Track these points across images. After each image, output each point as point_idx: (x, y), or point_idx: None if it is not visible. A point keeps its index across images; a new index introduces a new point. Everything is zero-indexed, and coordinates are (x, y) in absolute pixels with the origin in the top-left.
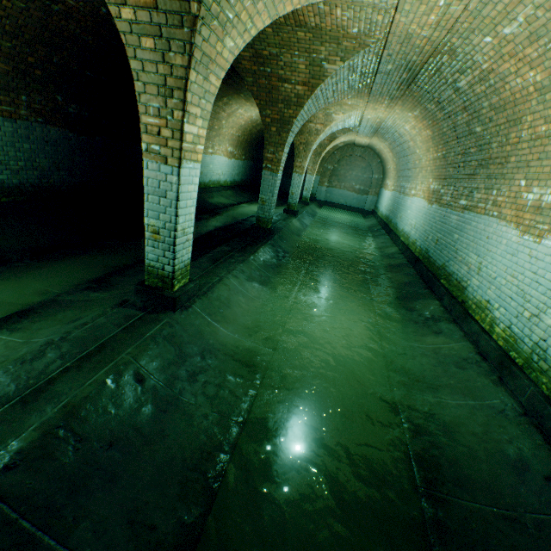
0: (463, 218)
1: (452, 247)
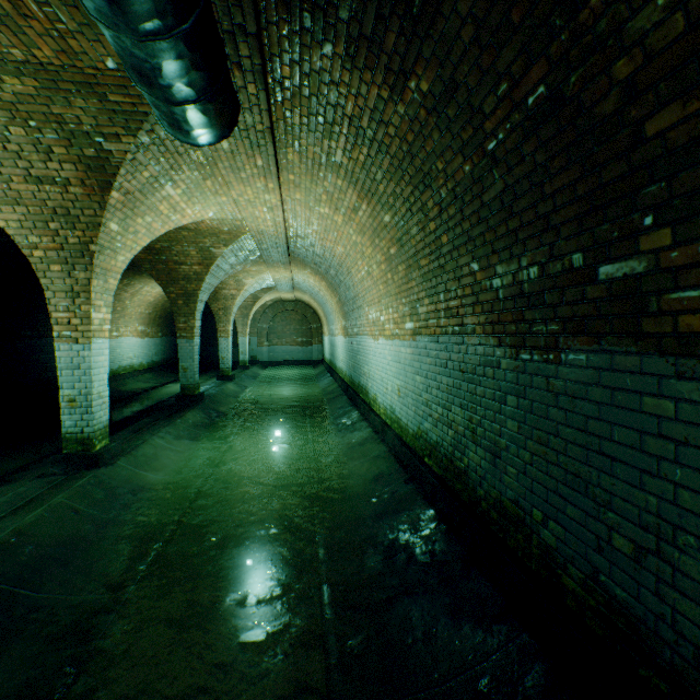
0: (358, 341)
1: (359, 366)
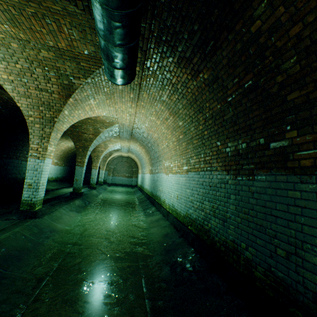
0: (157, 176)
1: (156, 187)
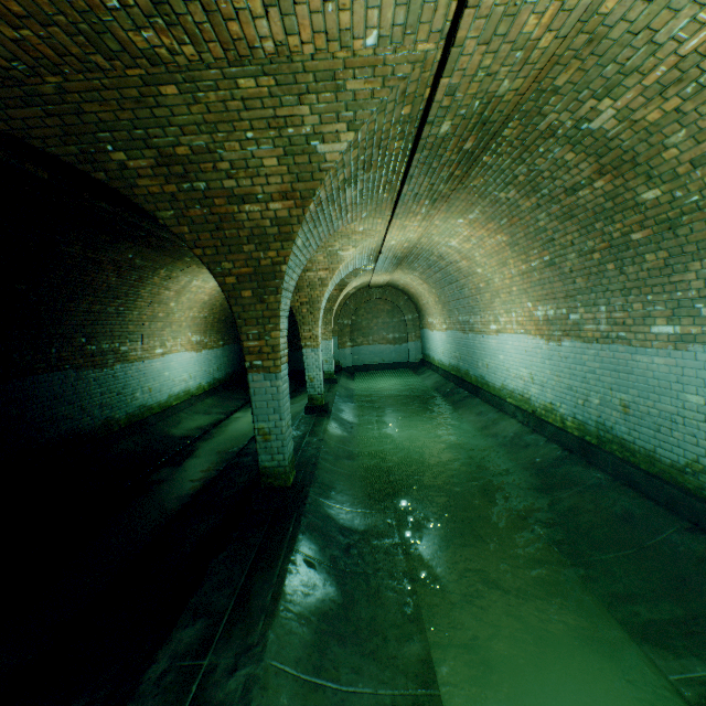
0: (695, 359)
1: (701, 423)
